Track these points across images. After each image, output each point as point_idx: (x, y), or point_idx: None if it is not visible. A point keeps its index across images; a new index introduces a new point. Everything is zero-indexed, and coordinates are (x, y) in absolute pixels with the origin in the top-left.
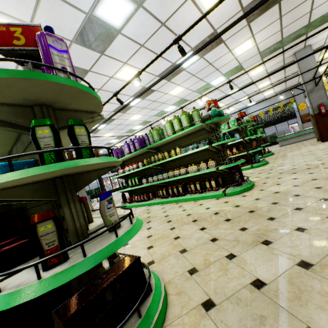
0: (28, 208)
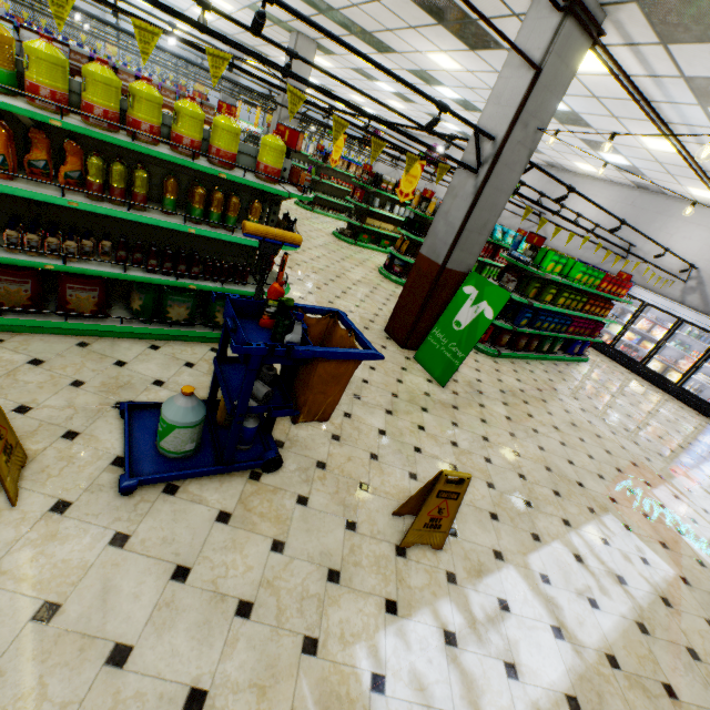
0: None
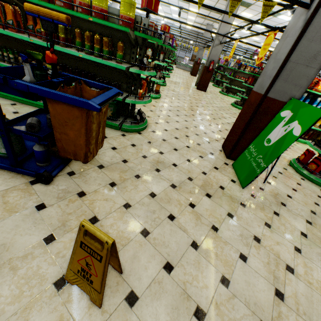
0: None
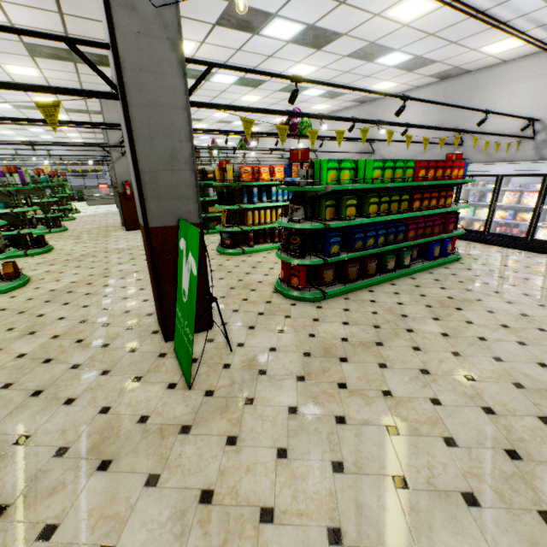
0: None
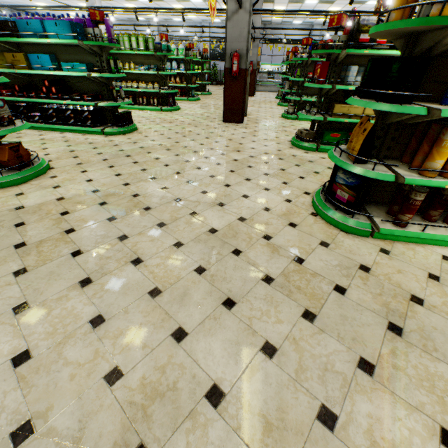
0: (67, 81)
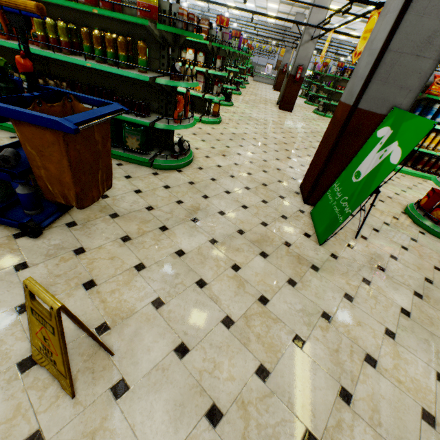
0: None
